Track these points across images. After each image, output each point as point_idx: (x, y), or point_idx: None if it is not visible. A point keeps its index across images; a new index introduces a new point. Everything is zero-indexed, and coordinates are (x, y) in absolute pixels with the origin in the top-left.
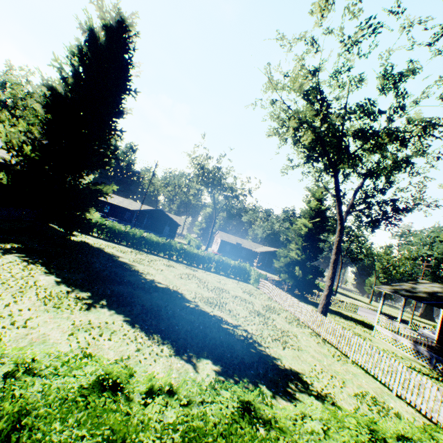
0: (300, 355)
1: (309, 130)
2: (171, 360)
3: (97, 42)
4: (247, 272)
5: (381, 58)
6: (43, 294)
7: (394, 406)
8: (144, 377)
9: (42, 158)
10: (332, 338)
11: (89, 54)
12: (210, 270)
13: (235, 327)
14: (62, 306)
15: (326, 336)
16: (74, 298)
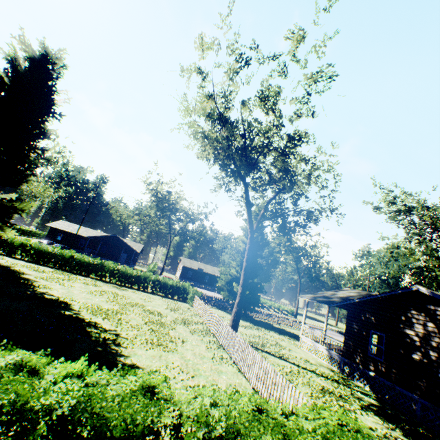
0: (166, 355)
1: (208, 145)
2: None
3: (18, 70)
4: (186, 291)
5: (262, 86)
6: None
7: None
8: None
9: None
10: (225, 343)
11: (9, 80)
12: (147, 290)
13: (105, 330)
14: None
15: (222, 342)
16: None
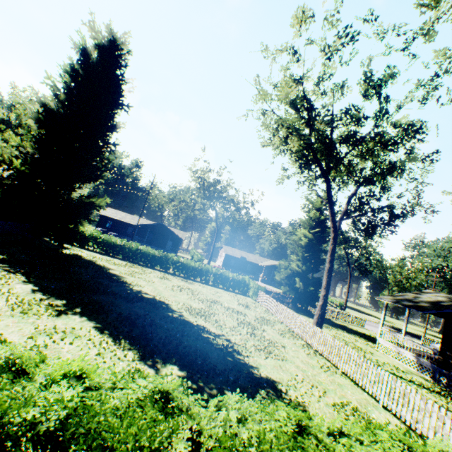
0: (283, 365)
1: (295, 137)
2: (132, 364)
3: (90, 60)
4: (246, 285)
5: (363, 65)
6: (14, 301)
7: (376, 417)
8: (55, 363)
9: (32, 171)
10: (323, 349)
11: (82, 72)
12: (208, 283)
13: (217, 336)
14: (30, 312)
15: (318, 347)
16: (46, 305)
